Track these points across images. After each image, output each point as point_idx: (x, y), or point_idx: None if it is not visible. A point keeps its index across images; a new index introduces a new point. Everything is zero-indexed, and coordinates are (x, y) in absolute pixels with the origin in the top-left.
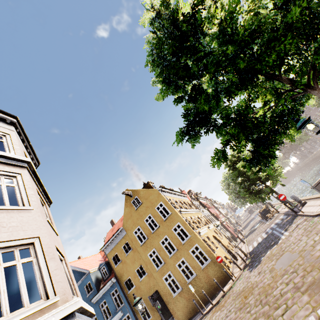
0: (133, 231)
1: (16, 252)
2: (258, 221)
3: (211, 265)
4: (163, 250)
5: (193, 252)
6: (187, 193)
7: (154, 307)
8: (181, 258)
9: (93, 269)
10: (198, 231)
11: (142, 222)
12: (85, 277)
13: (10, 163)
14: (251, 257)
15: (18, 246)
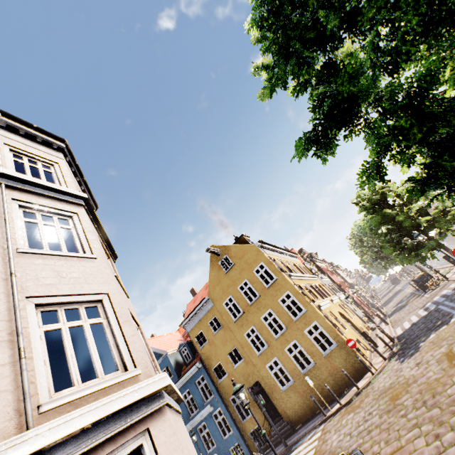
0: (222, 302)
1: (81, 310)
2: (410, 294)
3: (337, 352)
4: (265, 329)
5: (310, 332)
6: (298, 252)
7: (254, 403)
8: (293, 341)
9: (172, 351)
10: (317, 304)
11: (235, 291)
12: (161, 359)
13: (63, 199)
14: (401, 342)
15: (83, 303)
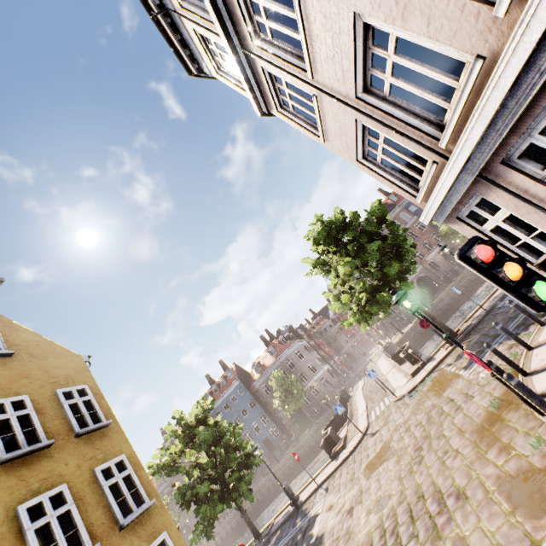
0: None
1: None
2: None
3: None
4: None
5: None
6: None
7: None
8: None
9: None
10: None
11: None
12: None
13: None
14: None
15: None
